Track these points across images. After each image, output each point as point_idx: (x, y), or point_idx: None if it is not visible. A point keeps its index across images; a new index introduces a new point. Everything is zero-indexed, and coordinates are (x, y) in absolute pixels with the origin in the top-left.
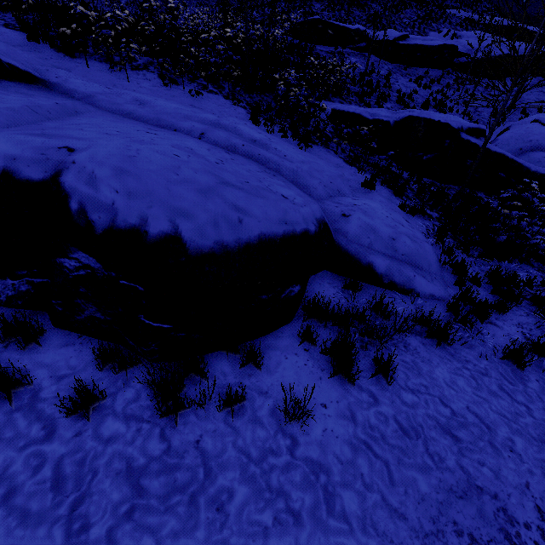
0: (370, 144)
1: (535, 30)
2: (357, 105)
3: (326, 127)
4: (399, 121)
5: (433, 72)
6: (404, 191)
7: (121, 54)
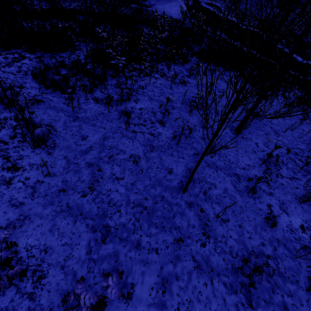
0: None
1: None
2: None
3: None
4: None
5: None
6: None
7: None
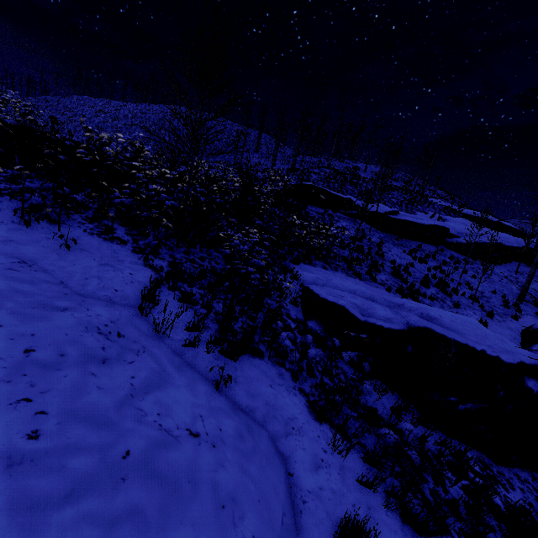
0: (361, 363)
1: (509, 225)
2: (344, 272)
3: (278, 334)
4: (408, 328)
5: (425, 247)
6: (442, 532)
7: (3, 172)
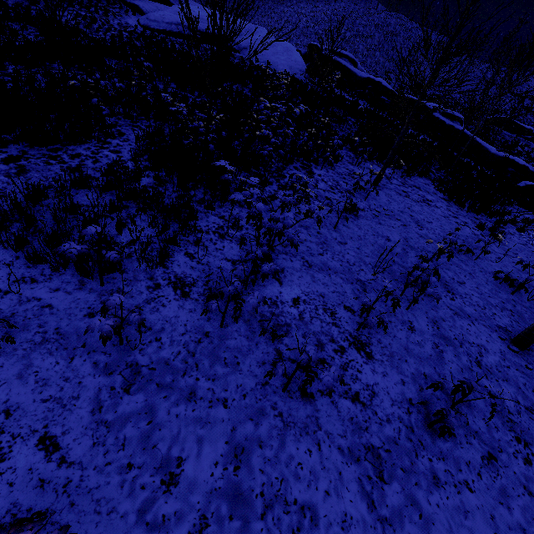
0: None
1: None
2: None
3: None
4: None
5: None
6: None
7: None
